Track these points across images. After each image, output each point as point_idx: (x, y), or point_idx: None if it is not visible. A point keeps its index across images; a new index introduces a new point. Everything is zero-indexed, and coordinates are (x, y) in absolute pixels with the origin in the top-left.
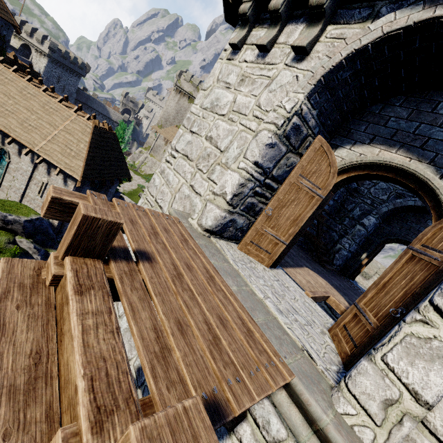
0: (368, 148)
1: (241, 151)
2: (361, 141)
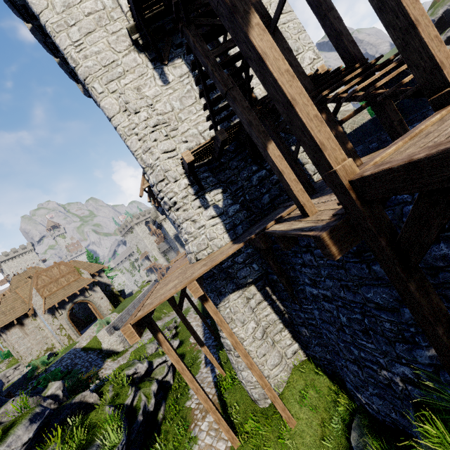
0: None
1: None
2: None
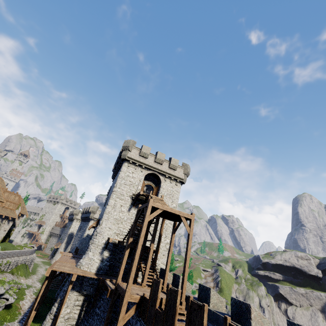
0: (146, 181)
1: (140, 184)
2: (145, 180)
